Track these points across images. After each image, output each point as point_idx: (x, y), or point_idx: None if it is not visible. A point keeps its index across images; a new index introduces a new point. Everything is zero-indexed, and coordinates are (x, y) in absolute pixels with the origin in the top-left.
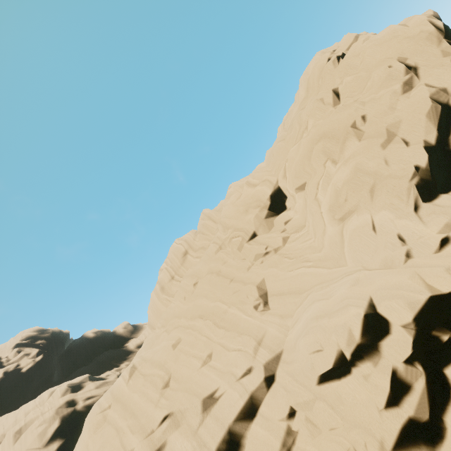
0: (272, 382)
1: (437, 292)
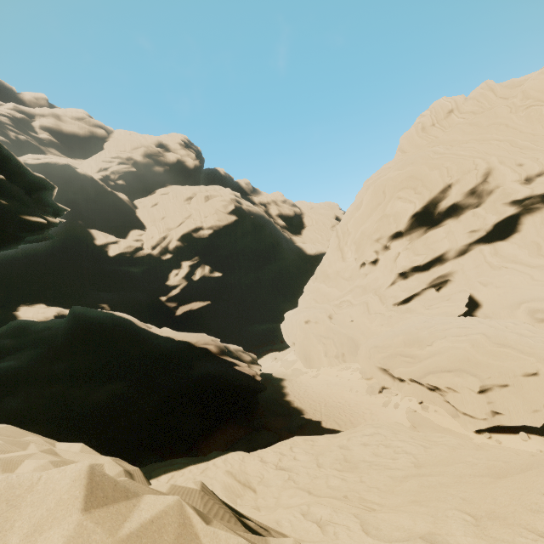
0: None
1: None
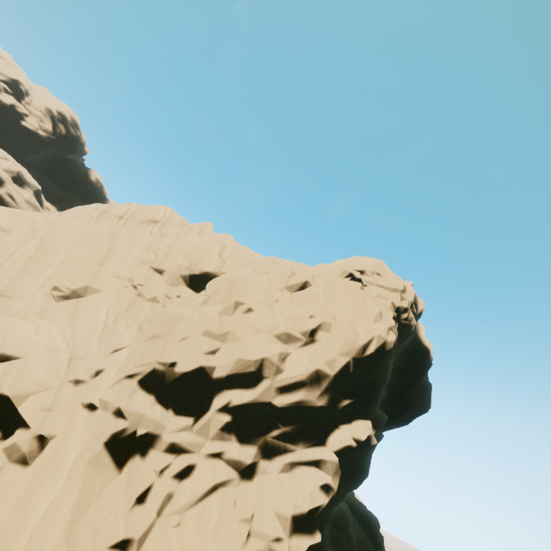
0: None
1: (17, 402)
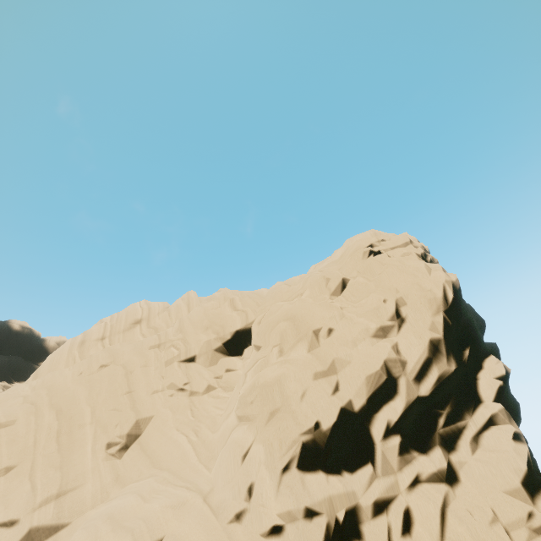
0: None
1: None
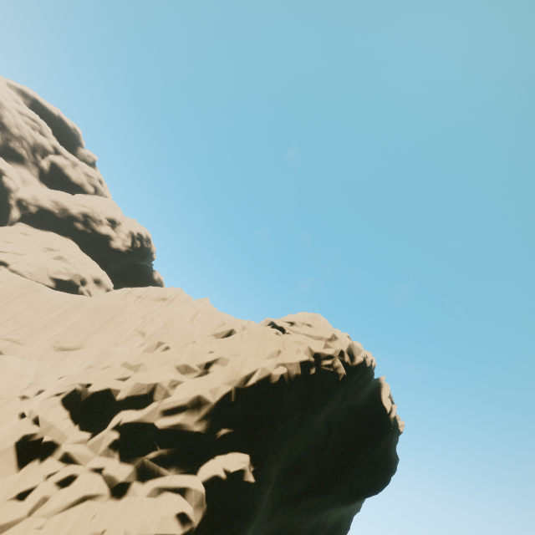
0: None
1: None
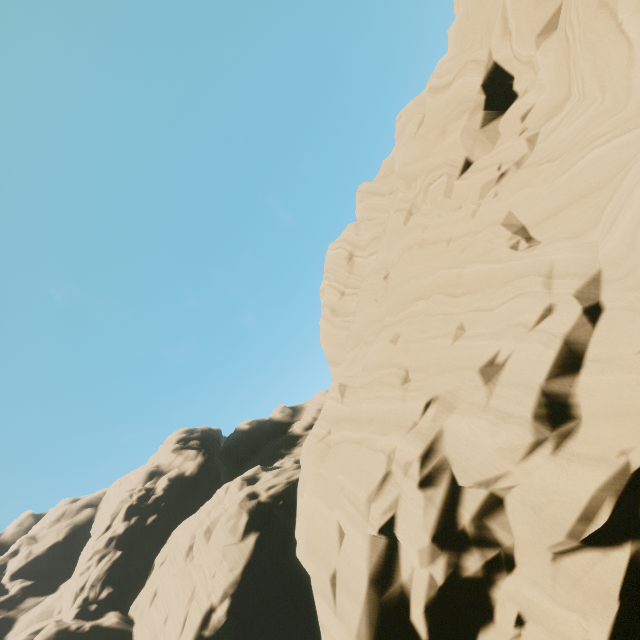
0: (598, 314)
1: None
